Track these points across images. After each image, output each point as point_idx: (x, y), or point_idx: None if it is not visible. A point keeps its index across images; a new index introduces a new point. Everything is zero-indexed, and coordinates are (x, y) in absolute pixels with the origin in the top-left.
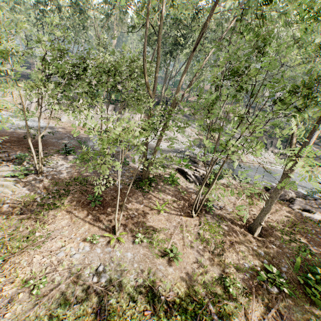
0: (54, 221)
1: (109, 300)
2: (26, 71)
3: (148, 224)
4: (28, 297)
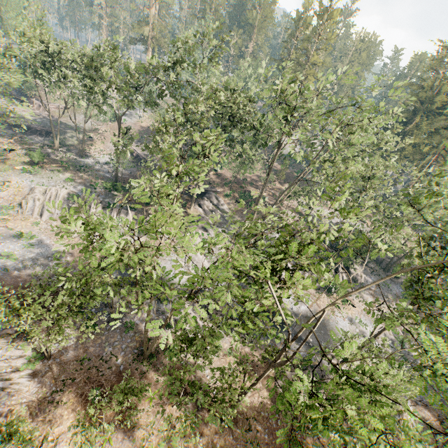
0: (62, 421)
1: None
2: (22, 115)
3: (136, 420)
4: None
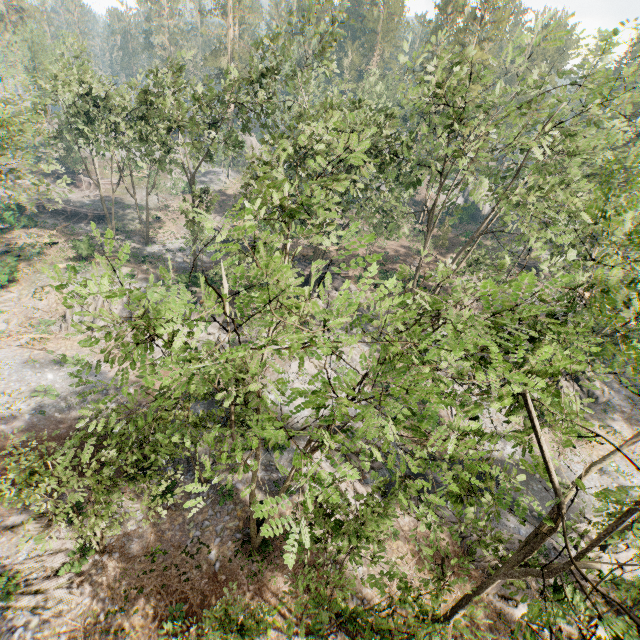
0: None
1: None
2: (67, 198)
3: None
4: None
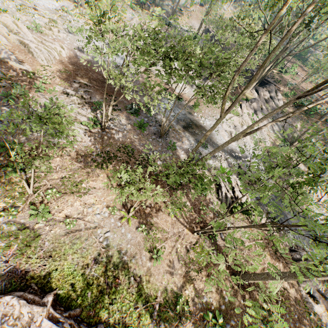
0: (96, 180)
1: (102, 258)
2: None
3: (155, 220)
4: (64, 227)
